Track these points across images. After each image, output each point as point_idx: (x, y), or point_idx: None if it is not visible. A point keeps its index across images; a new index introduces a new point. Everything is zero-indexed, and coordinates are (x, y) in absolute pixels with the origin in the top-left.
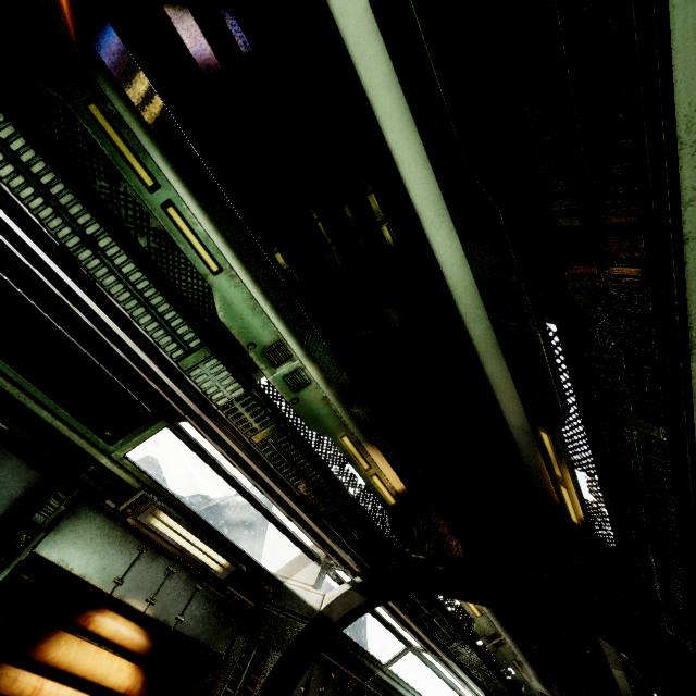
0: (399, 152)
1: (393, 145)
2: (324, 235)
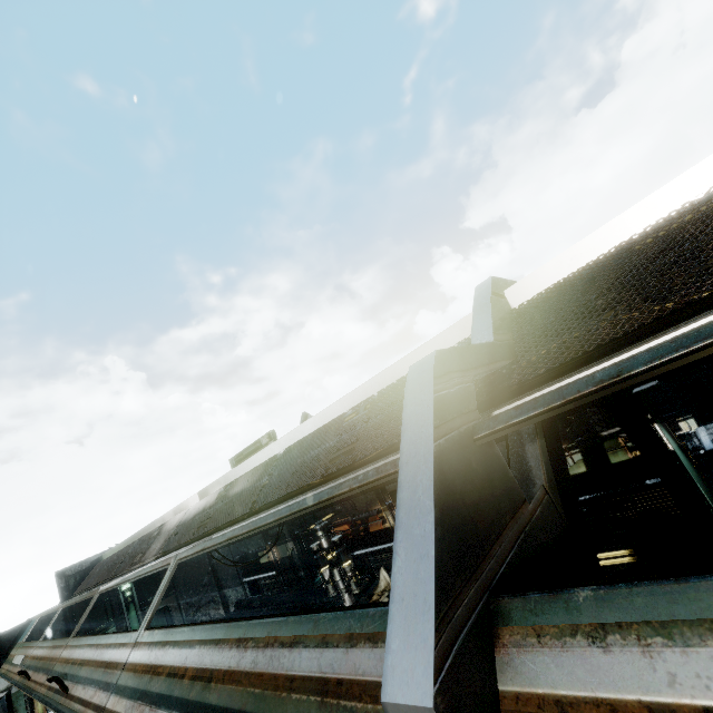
0: None
1: None
2: None
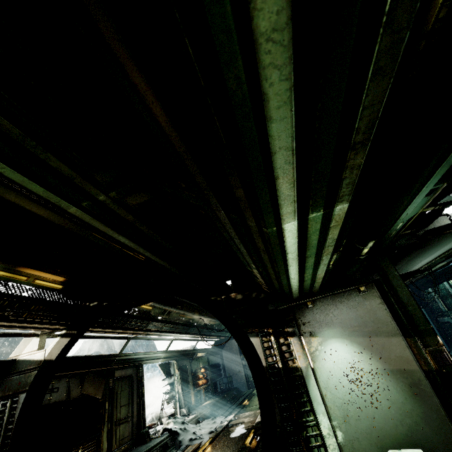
0: None
1: None
2: None
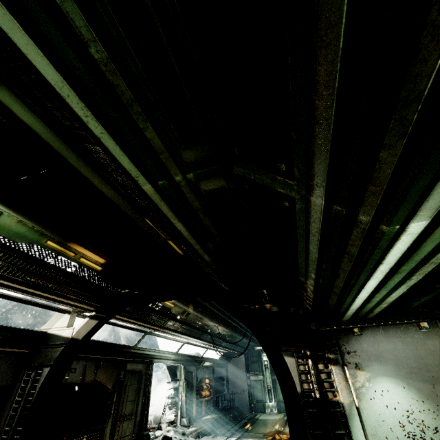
0: None
1: None
2: None
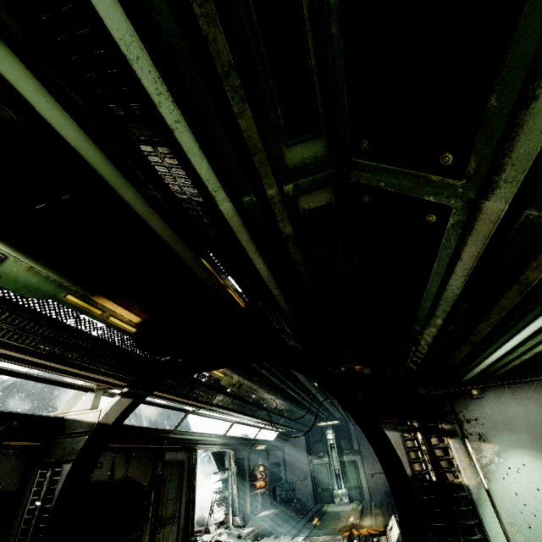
0: None
1: None
2: None
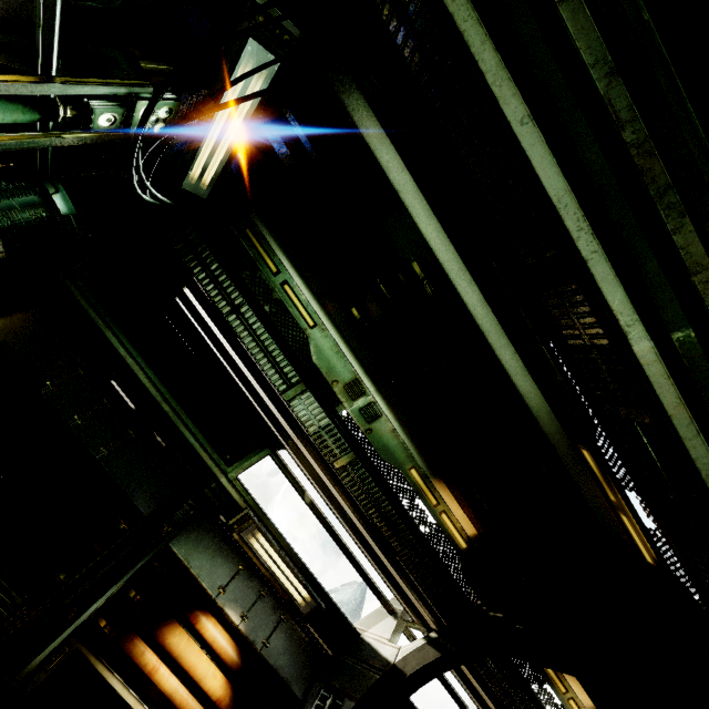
0: (428, 234)
1: (423, 230)
2: (385, 293)
